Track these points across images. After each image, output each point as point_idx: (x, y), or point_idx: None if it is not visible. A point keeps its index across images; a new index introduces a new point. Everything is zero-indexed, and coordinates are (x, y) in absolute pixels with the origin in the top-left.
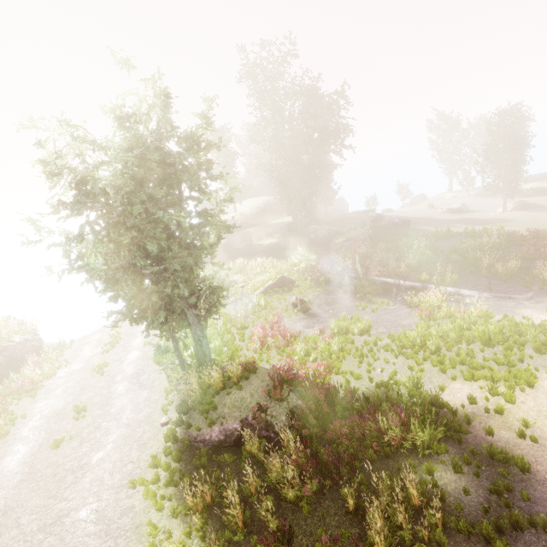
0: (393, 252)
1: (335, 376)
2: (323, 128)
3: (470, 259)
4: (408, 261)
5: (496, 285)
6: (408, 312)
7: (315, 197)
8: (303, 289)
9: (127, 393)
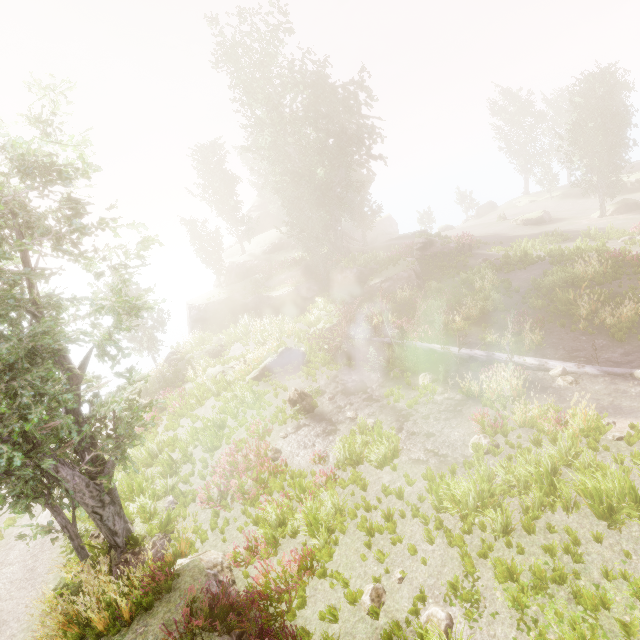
0: (446, 296)
1: (320, 582)
2: (340, 128)
3: (559, 303)
4: (467, 310)
5: (604, 349)
6: (464, 408)
7: (340, 223)
8: (315, 367)
9: (7, 594)
